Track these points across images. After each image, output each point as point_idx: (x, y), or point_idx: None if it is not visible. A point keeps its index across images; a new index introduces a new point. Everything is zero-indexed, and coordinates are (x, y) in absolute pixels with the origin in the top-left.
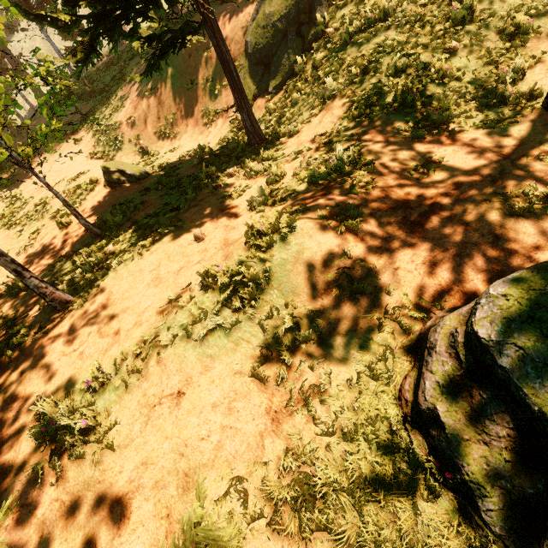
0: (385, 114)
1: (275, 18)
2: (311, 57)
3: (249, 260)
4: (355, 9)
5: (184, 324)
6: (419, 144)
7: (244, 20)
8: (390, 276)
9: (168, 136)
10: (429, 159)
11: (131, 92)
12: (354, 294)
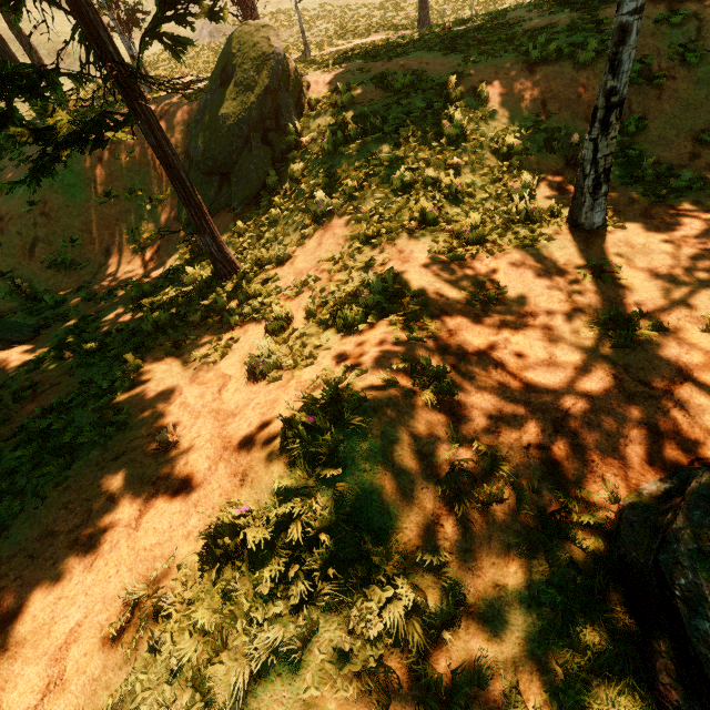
0: (406, 233)
1: (231, 121)
2: (285, 168)
3: (301, 484)
4: (333, 120)
5: (185, 662)
6: (461, 267)
7: (182, 122)
8: (525, 460)
9: (68, 269)
10: (483, 285)
11: None
12: (486, 505)
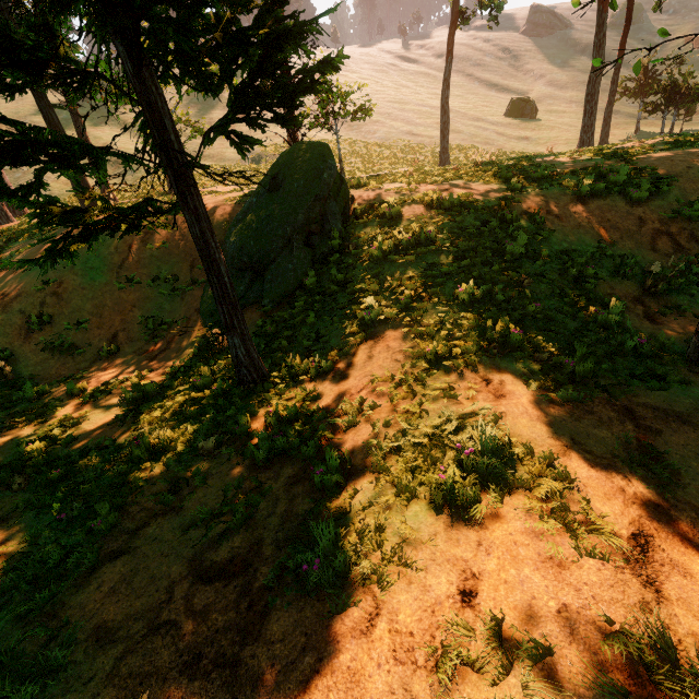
0: (487, 356)
1: (275, 222)
2: (325, 270)
3: None
4: (381, 229)
5: None
6: (579, 411)
7: (222, 220)
8: None
9: (64, 354)
10: (629, 445)
11: (4, 281)
12: None
